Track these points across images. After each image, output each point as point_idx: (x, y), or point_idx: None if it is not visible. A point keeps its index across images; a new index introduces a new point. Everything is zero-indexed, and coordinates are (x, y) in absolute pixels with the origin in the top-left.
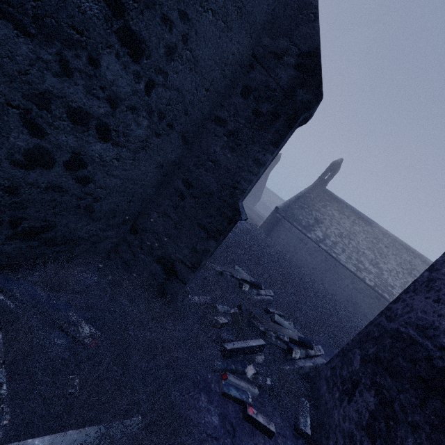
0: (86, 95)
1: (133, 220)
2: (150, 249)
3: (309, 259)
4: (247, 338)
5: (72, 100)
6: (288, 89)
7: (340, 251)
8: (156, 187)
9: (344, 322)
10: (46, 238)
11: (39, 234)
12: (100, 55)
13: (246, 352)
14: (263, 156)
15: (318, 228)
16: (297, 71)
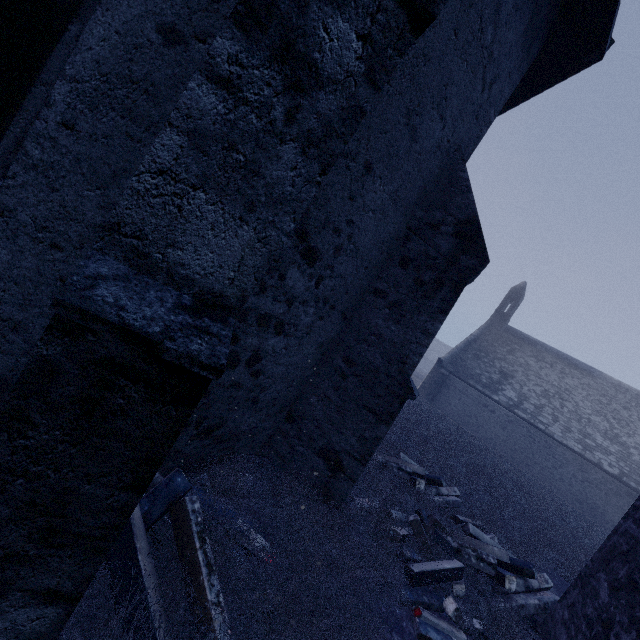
0: (272, 302)
1: (290, 406)
2: (309, 439)
3: (502, 434)
4: (437, 557)
5: (262, 309)
6: (449, 256)
7: (549, 419)
8: (314, 367)
9: (579, 539)
10: (216, 435)
11: (212, 432)
12: (287, 271)
13: (439, 578)
14: (432, 325)
15: (507, 385)
16: (457, 239)
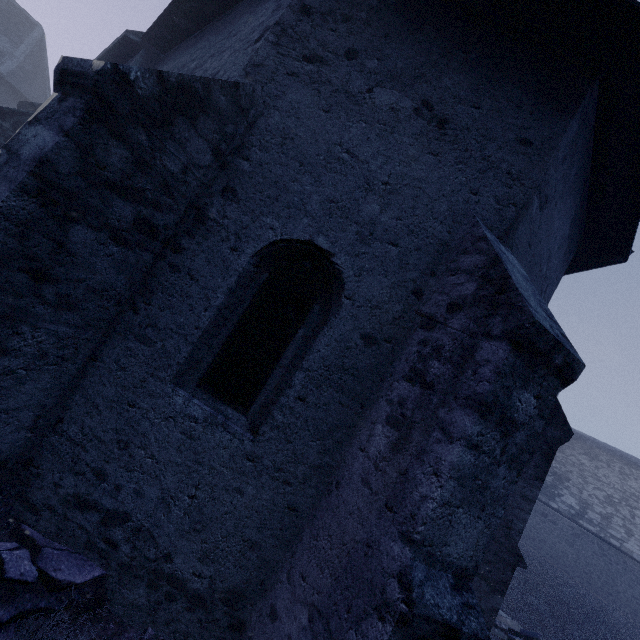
0: None
1: None
2: None
3: (571, 551)
4: None
5: None
6: None
7: (622, 533)
8: None
9: None
10: None
11: None
12: None
13: None
14: (530, 491)
15: (564, 490)
16: None
